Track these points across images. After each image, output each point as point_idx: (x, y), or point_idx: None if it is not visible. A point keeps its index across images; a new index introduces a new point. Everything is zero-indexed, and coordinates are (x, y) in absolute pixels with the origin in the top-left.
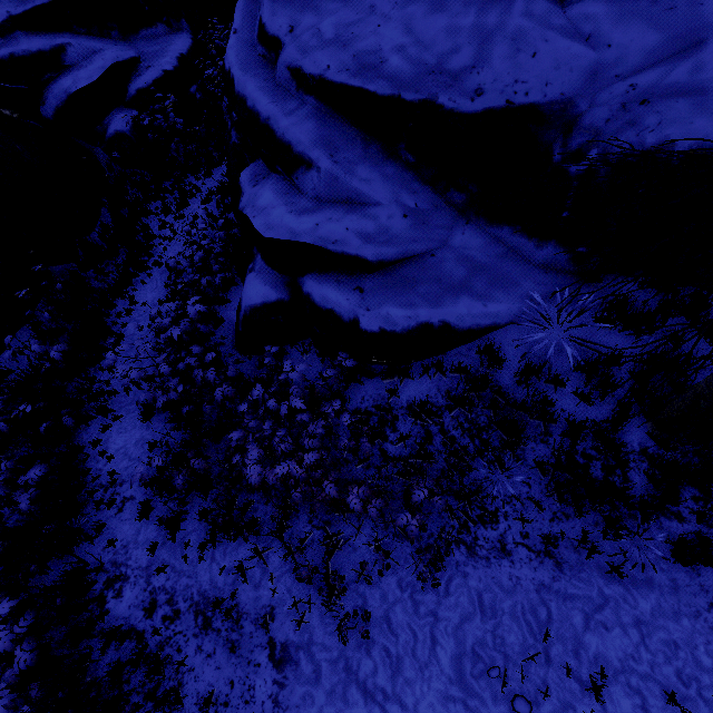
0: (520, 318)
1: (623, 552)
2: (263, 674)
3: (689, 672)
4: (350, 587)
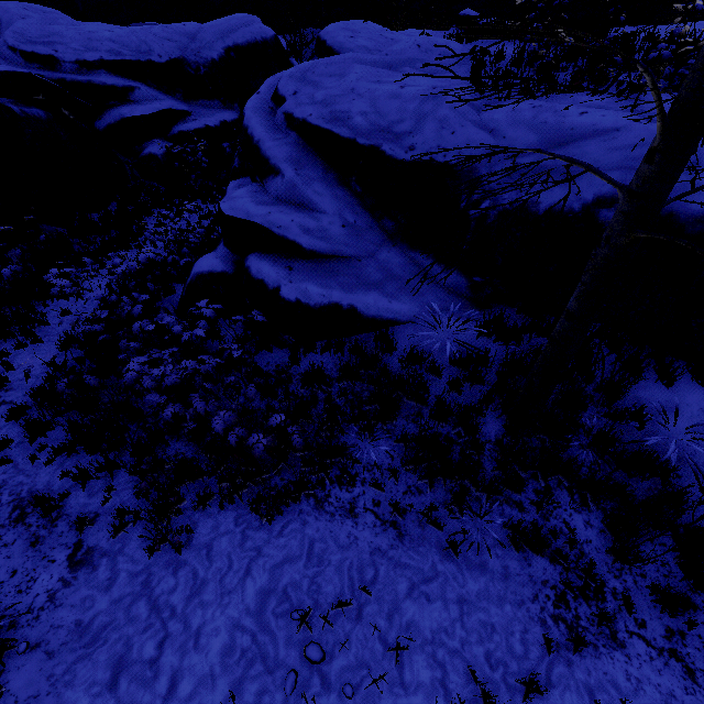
0: (418, 319)
1: (463, 531)
2: (53, 570)
3: (499, 656)
4: (186, 513)
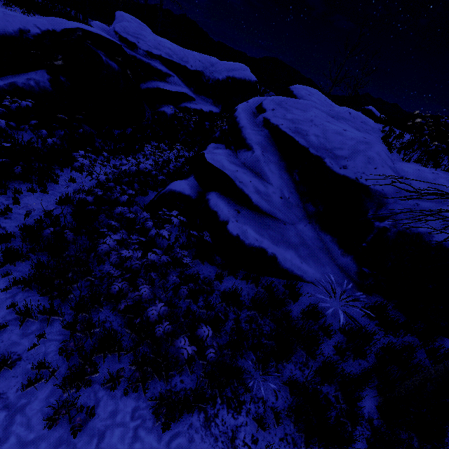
0: (318, 283)
1: None
2: None
3: None
4: (93, 386)
